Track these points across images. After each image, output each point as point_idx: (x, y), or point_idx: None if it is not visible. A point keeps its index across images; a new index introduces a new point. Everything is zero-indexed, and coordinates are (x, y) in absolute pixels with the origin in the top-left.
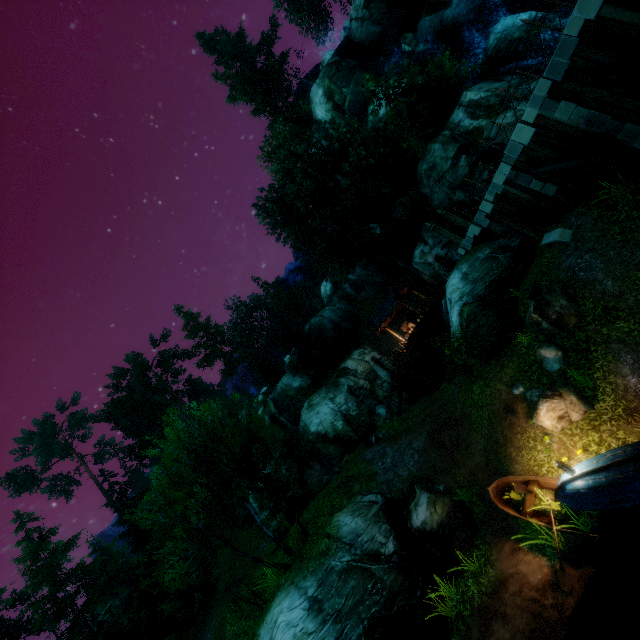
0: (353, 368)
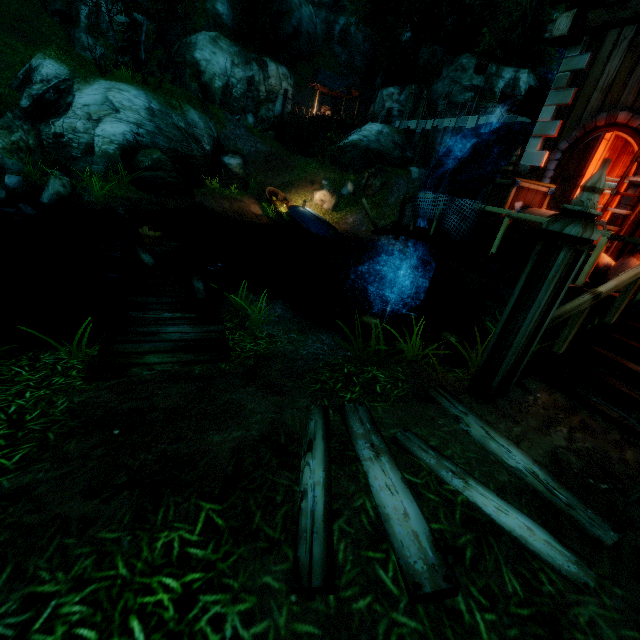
0: (270, 73)
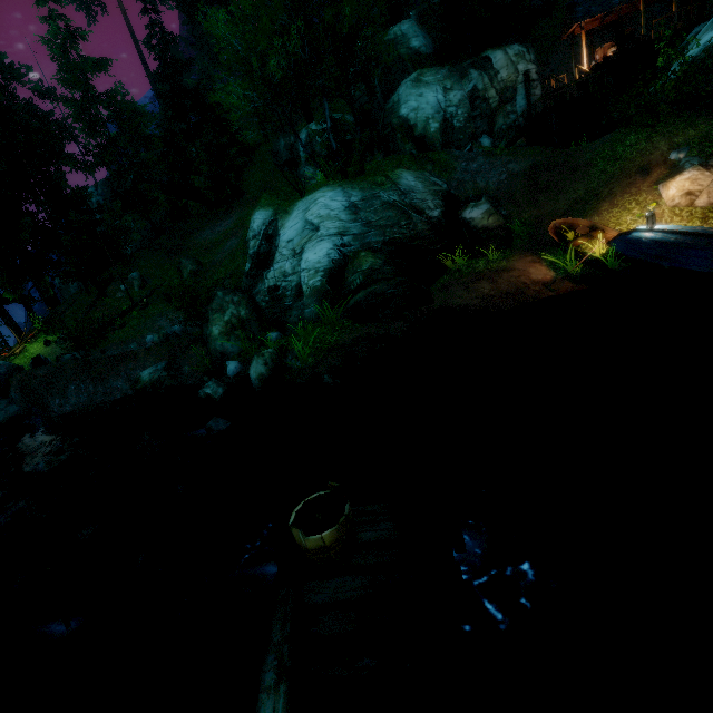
0: (497, 67)
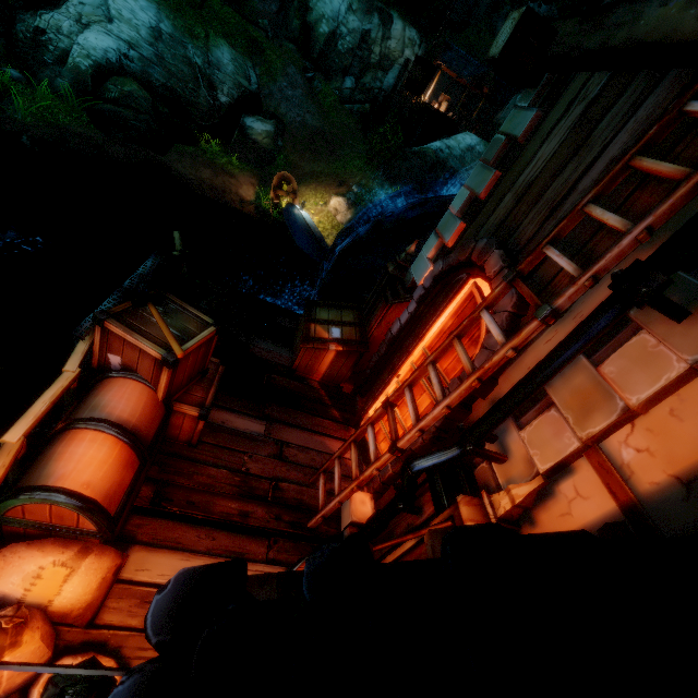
0: (392, 33)
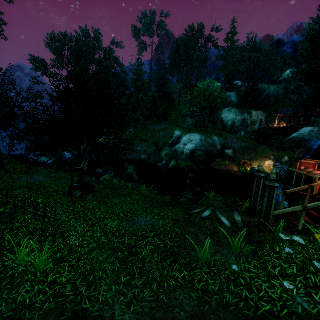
0: (253, 115)
